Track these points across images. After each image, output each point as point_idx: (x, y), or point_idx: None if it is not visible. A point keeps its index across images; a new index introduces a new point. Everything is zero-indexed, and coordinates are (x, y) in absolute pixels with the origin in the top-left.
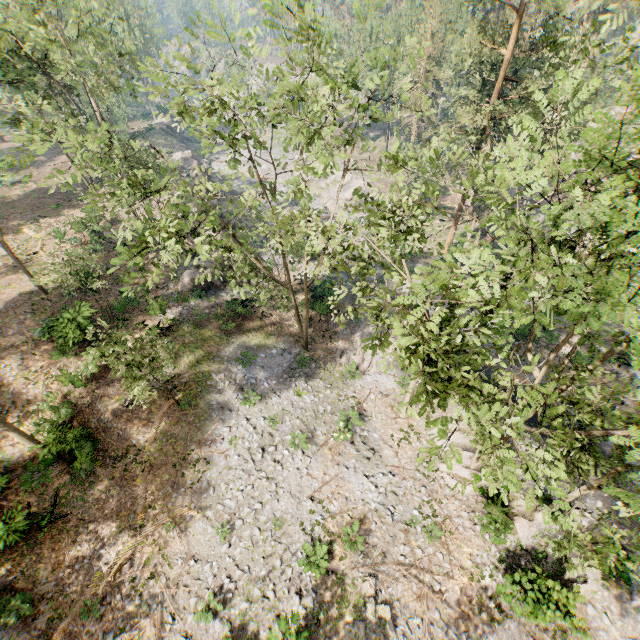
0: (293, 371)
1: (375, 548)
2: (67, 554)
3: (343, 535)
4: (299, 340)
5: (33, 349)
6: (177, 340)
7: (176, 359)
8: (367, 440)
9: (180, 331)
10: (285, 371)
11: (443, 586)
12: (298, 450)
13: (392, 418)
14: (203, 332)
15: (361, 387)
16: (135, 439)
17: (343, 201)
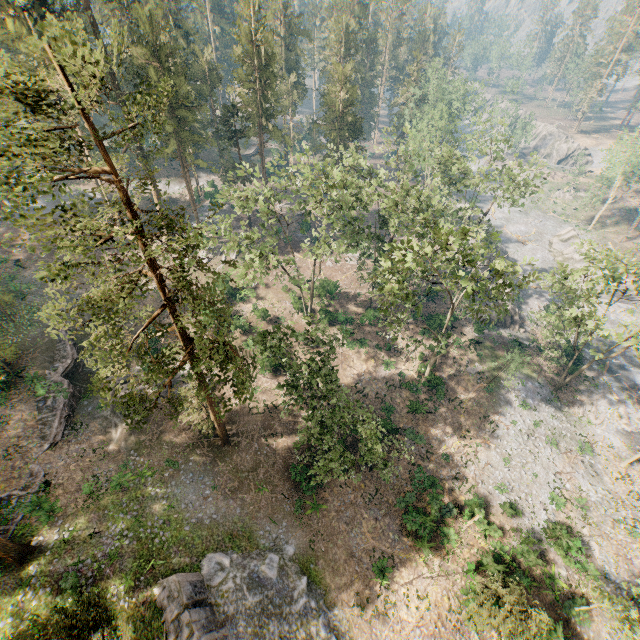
0: (547, 402)
1: (591, 518)
2: (429, 430)
3: (572, 501)
4: (550, 384)
5: (408, 324)
6: (481, 351)
7: (481, 362)
8: (592, 466)
9: (482, 347)
10: (542, 399)
11: (632, 559)
12: (548, 447)
13: (613, 463)
14: (495, 353)
15: (591, 434)
16: (459, 395)
17: (599, 288)
